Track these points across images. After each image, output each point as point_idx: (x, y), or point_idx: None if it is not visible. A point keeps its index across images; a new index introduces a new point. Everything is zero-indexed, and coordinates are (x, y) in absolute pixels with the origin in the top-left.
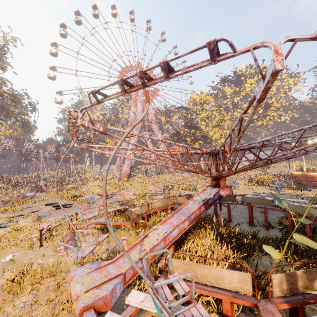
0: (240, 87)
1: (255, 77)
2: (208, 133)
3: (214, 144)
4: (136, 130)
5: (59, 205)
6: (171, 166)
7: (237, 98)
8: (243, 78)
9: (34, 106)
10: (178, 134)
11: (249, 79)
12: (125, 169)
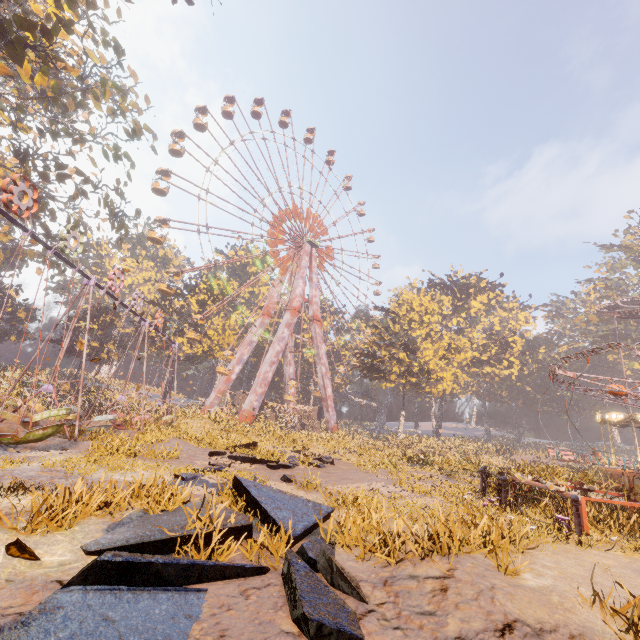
0: (465, 304)
1: (485, 294)
2: (424, 367)
3: (427, 390)
4: (287, 327)
5: (259, 459)
6: (333, 416)
7: (457, 319)
8: (472, 290)
9: (125, 219)
10: (371, 355)
11: (481, 295)
12: (253, 402)
